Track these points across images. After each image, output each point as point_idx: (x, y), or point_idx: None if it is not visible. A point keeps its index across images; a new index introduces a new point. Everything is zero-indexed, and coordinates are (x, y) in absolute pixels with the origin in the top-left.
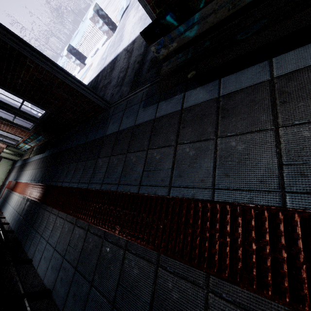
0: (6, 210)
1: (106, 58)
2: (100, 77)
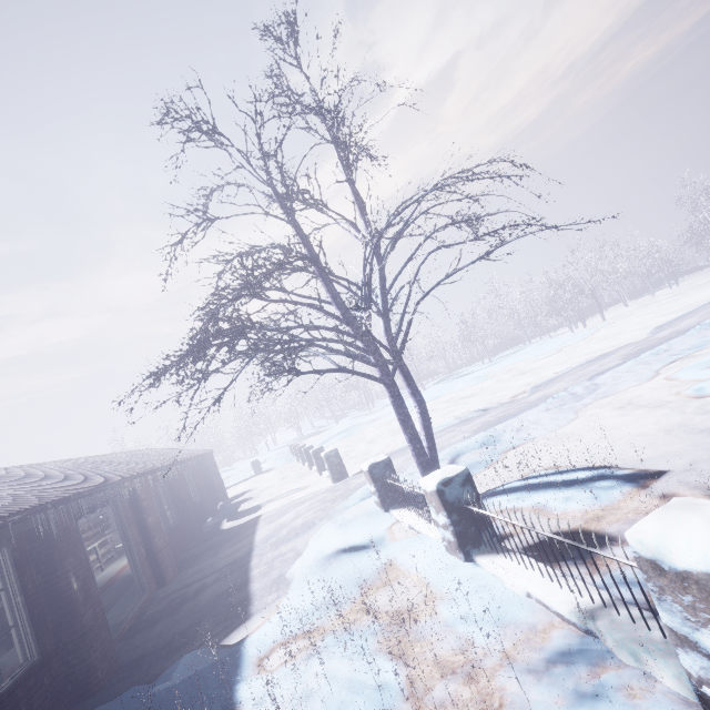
0: (119, 561)
1: (272, 516)
2: (244, 532)
